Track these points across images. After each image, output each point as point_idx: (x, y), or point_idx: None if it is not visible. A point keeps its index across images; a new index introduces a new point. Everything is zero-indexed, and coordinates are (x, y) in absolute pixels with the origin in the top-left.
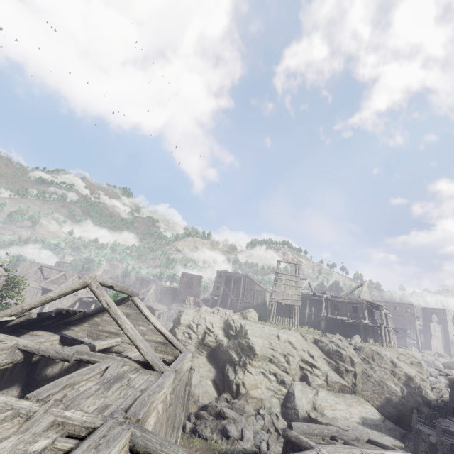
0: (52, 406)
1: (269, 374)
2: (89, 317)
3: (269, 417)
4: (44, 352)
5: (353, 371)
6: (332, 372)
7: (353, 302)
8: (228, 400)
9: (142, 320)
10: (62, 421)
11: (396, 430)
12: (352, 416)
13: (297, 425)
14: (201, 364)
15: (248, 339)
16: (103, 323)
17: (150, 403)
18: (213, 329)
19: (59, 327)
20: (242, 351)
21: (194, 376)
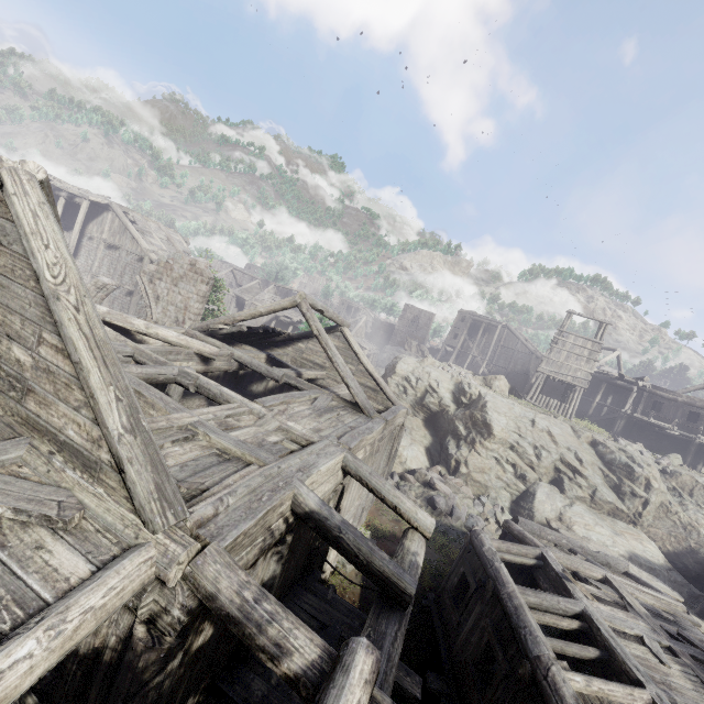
0: (277, 415)
1: (506, 463)
2: (293, 341)
3: (491, 507)
4: (256, 367)
5: (644, 498)
6: (606, 488)
7: (695, 405)
8: (442, 474)
9: (351, 357)
10: (286, 428)
11: (685, 586)
12: (615, 546)
13: (526, 522)
14: (415, 426)
15: (486, 413)
16: (307, 351)
17: (360, 439)
18: (439, 390)
19: (263, 345)
20: (473, 426)
21: (404, 437)
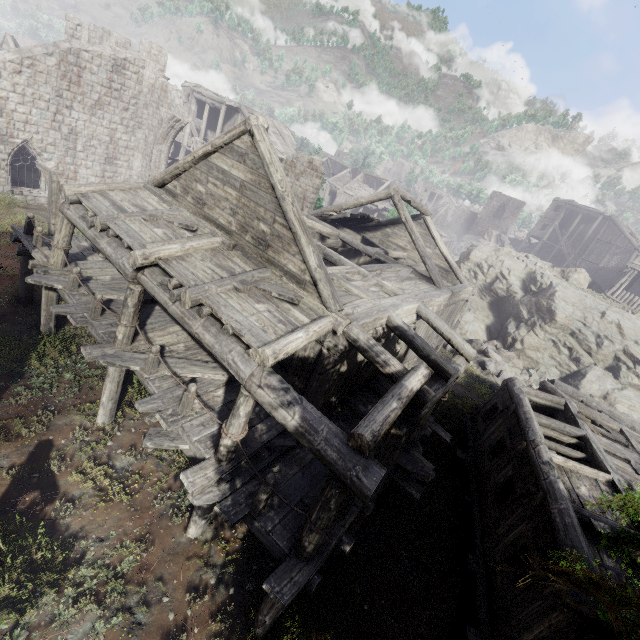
0: (375, 276)
1: (562, 347)
2: (381, 227)
3: (537, 378)
4: (355, 245)
5: None
6: None
7: None
8: (497, 348)
9: (429, 242)
10: (381, 285)
11: None
12: None
13: (561, 384)
14: (480, 308)
15: (552, 301)
16: (393, 235)
17: (430, 299)
18: (509, 277)
19: (357, 229)
20: (536, 311)
21: (468, 315)
